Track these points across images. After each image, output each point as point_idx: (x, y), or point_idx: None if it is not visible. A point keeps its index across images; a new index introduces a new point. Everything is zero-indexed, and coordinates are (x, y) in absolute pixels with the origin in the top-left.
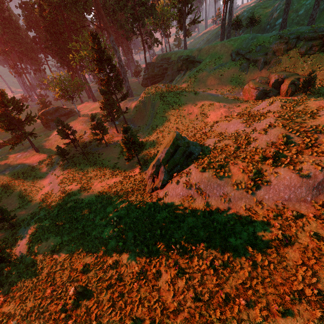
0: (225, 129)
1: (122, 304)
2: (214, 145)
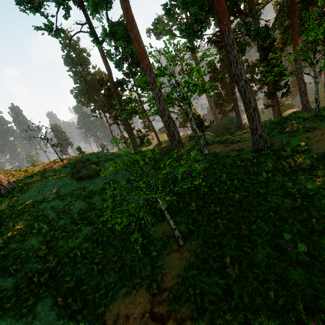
0: None
1: None
2: None
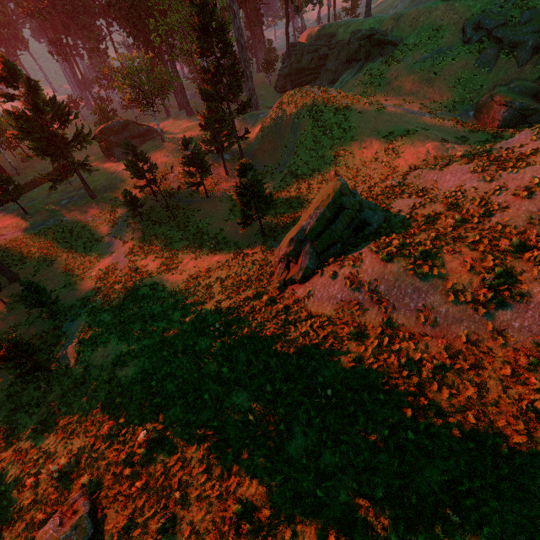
0: (432, 183)
1: (223, 471)
2: (412, 212)
